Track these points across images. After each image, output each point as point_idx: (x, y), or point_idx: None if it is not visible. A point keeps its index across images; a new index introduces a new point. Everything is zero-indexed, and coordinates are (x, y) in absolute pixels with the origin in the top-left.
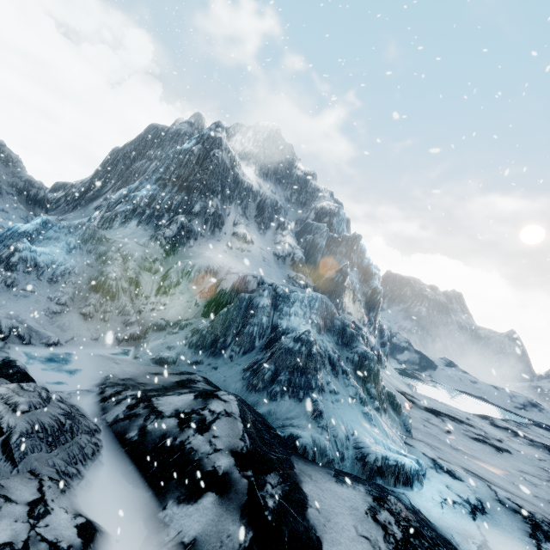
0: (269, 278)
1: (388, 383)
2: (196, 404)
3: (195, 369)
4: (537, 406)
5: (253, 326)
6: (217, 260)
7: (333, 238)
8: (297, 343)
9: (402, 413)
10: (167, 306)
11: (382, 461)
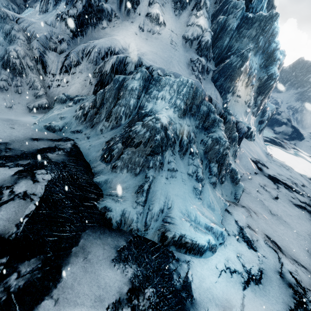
0: (169, 60)
1: (246, 154)
2: (9, 181)
3: (74, 137)
4: None
5: (121, 107)
6: (123, 42)
7: (246, 18)
8: (144, 128)
9: (238, 185)
10: (69, 83)
11: (179, 238)
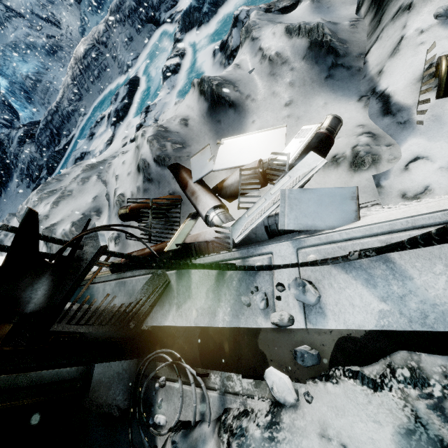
0: None
1: None
2: None
3: None
4: None
5: None
6: None
7: None
8: None
9: None
10: (69, 26)
11: None
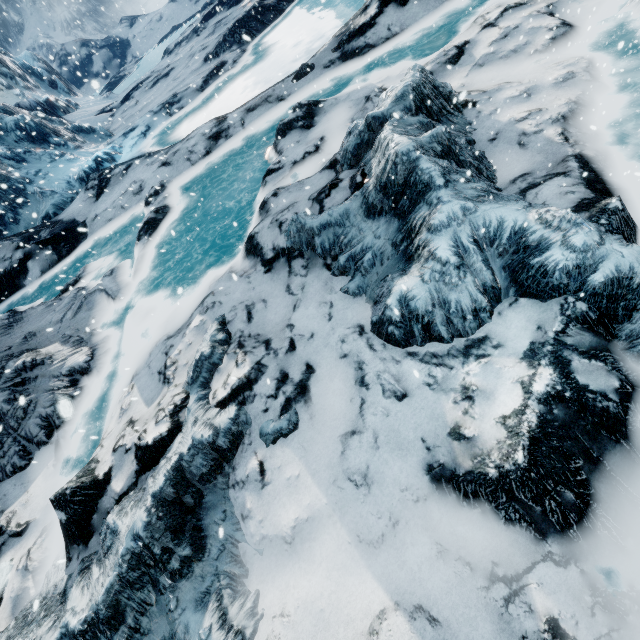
0: None
1: (86, 119)
2: None
3: None
4: None
5: None
6: None
7: None
8: None
9: (97, 129)
10: None
11: (90, 169)
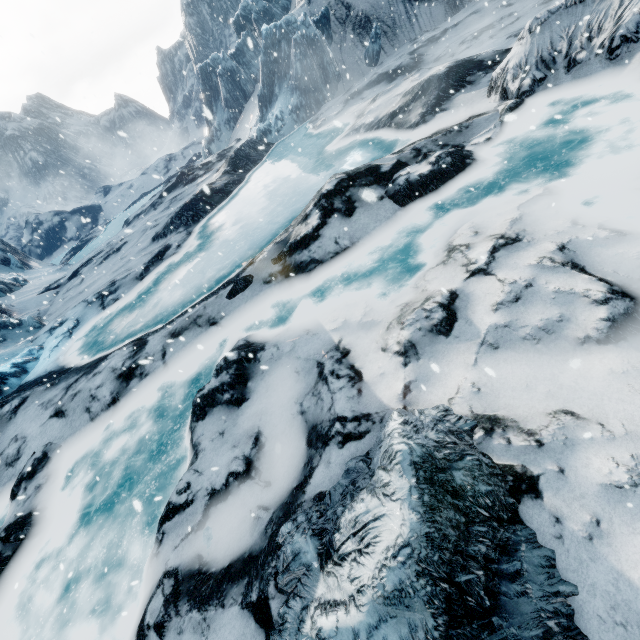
0: None
1: (27, 299)
2: None
3: None
4: (172, 158)
5: None
6: None
7: None
8: None
9: (24, 322)
10: None
11: None
